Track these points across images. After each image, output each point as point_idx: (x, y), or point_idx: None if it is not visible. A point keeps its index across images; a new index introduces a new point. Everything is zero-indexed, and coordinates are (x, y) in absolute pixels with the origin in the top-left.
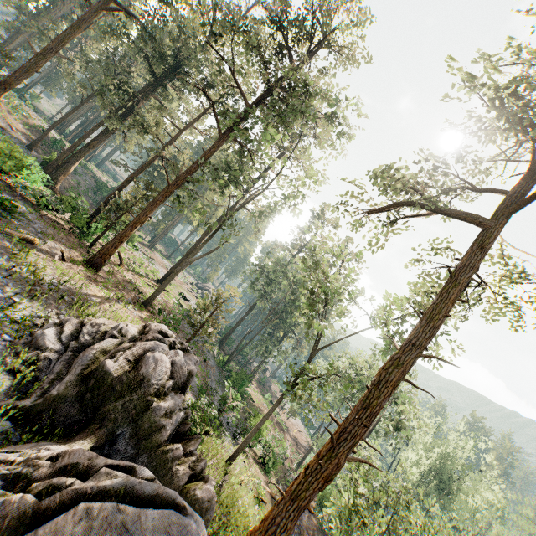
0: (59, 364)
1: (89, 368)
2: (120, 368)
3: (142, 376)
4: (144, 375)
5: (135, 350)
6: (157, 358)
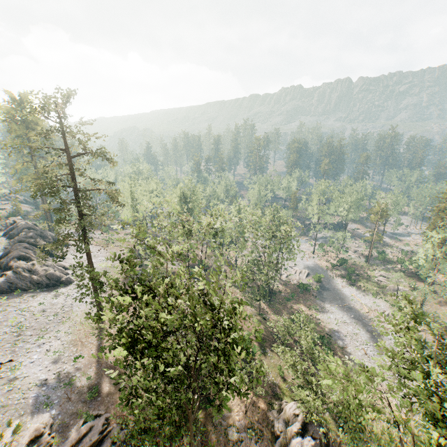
0: (7, 228)
1: (10, 225)
2: (13, 223)
3: (16, 221)
4: (16, 221)
5: (12, 221)
6: (15, 219)
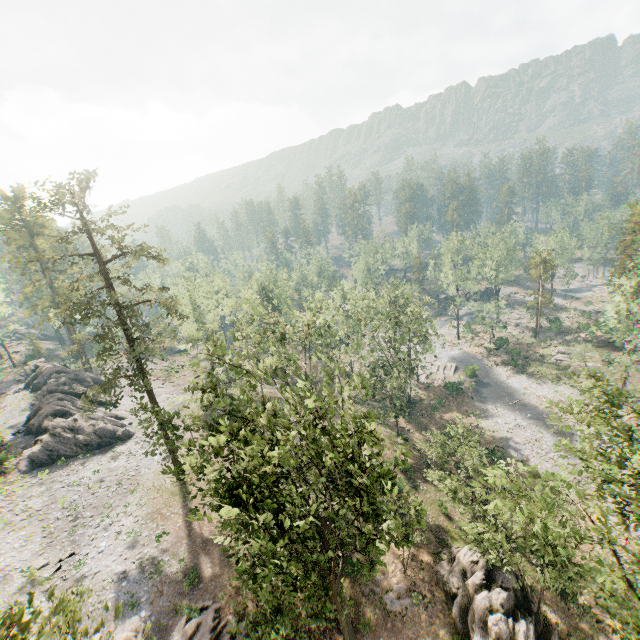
0: (28, 377)
1: (31, 373)
2: (34, 369)
3: (38, 366)
4: (38, 366)
5: (33, 366)
6: (36, 363)
